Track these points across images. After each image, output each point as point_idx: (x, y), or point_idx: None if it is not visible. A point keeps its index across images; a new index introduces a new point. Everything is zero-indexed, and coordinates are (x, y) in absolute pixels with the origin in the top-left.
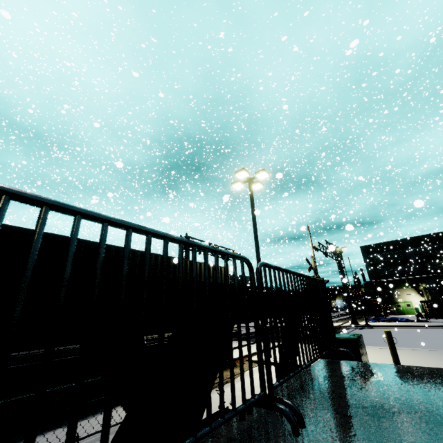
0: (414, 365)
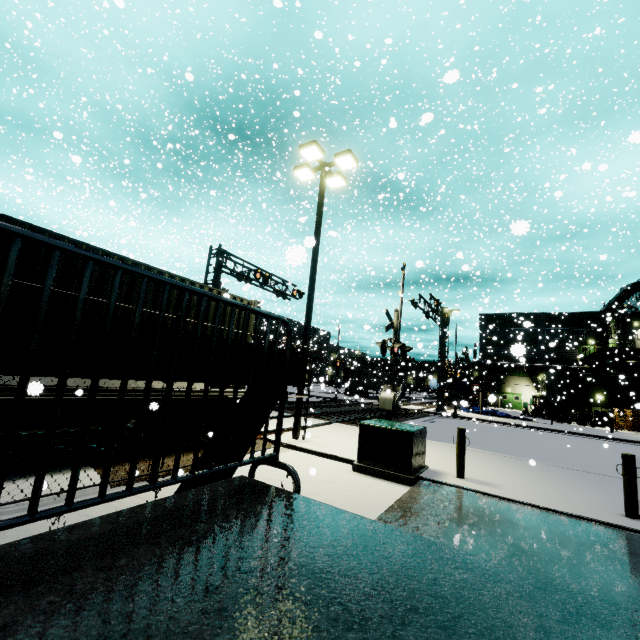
0: (484, 477)
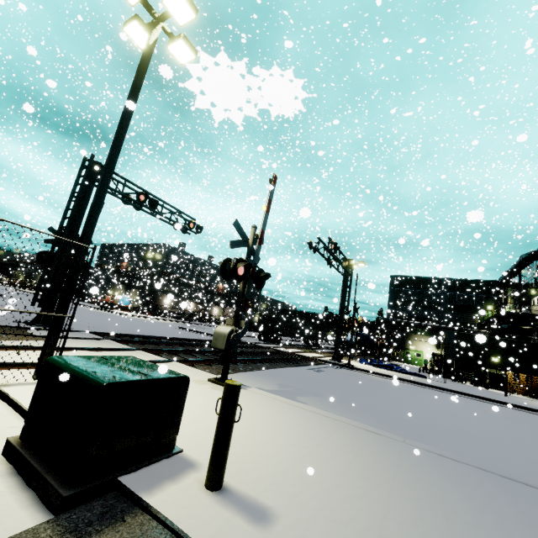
0: (272, 484)
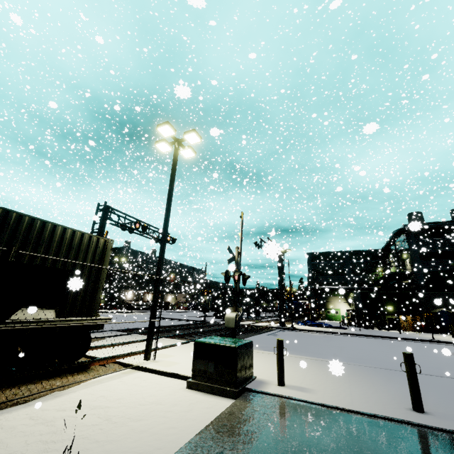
0: (301, 382)
